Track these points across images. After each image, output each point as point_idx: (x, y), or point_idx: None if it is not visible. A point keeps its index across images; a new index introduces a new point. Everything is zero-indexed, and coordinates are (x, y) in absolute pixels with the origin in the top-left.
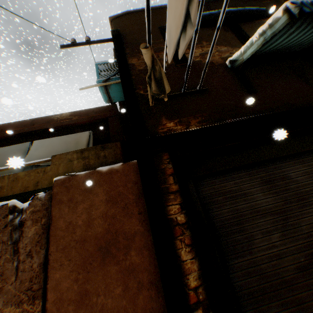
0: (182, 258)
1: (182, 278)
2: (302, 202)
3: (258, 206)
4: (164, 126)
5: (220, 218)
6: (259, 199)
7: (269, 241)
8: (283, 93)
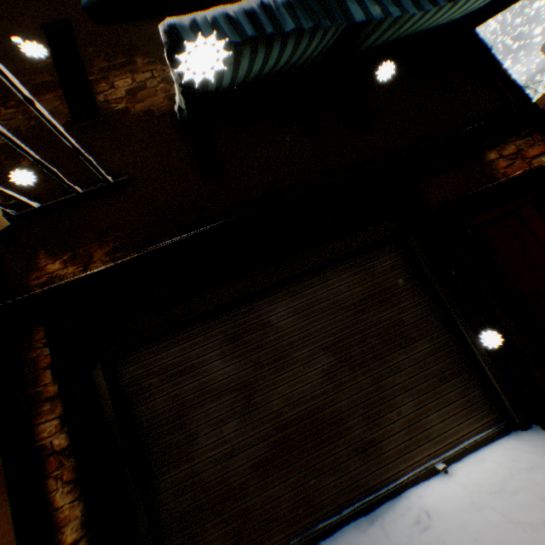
0: (57, 504)
1: (55, 532)
2: (280, 363)
3: (212, 383)
4: (44, 272)
5: (151, 414)
6: (216, 370)
7: (220, 435)
8: (271, 168)
